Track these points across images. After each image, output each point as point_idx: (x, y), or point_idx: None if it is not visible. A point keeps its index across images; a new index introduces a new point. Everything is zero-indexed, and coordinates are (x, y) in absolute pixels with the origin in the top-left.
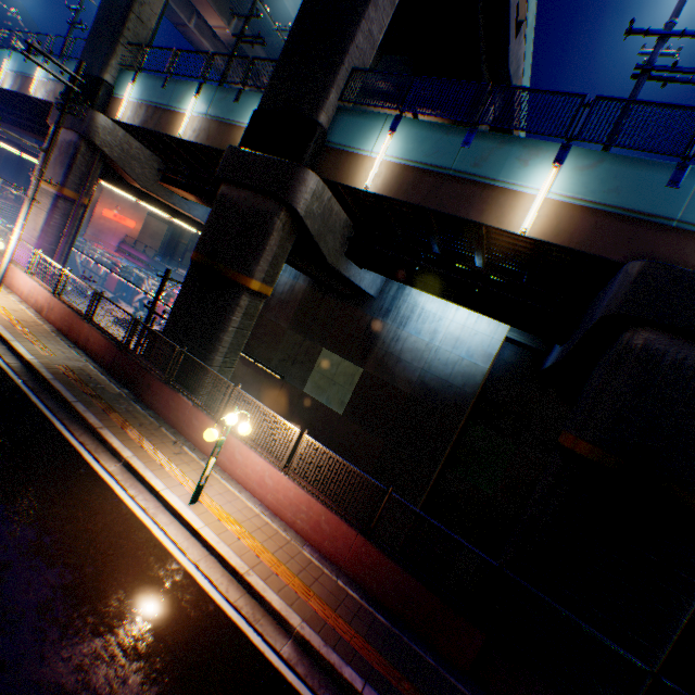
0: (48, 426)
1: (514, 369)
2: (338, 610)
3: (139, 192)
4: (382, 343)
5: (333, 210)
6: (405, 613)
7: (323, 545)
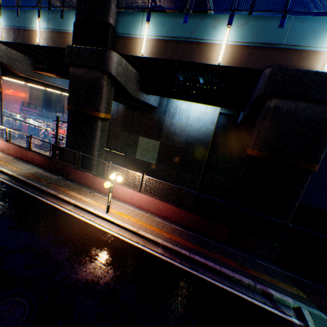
0: (35, 199)
1: (225, 126)
2: (174, 234)
3: (25, 79)
4: (166, 128)
5: (128, 69)
6: (199, 229)
7: (162, 215)
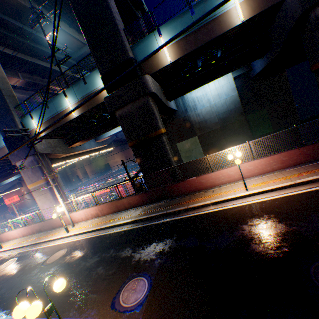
0: (177, 220)
1: (241, 87)
2: None
3: (64, 158)
4: (195, 121)
5: (156, 85)
6: None
7: (289, 164)
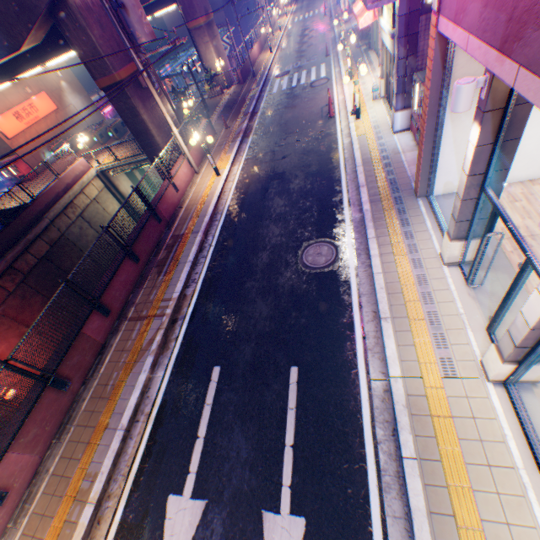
0: None
1: None
2: None
3: None
4: None
5: None
6: None
7: None
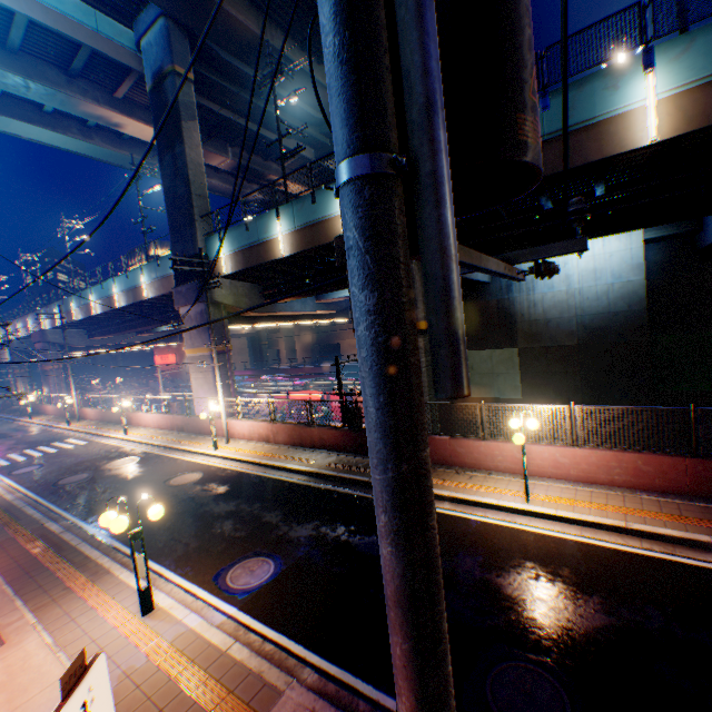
0: None
1: (666, 265)
2: None
3: (252, 319)
4: (521, 316)
5: None
6: None
7: (654, 485)
